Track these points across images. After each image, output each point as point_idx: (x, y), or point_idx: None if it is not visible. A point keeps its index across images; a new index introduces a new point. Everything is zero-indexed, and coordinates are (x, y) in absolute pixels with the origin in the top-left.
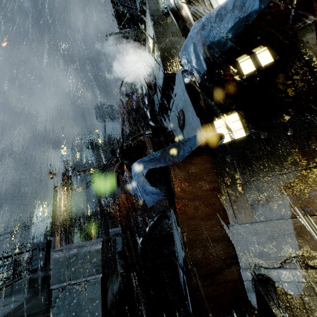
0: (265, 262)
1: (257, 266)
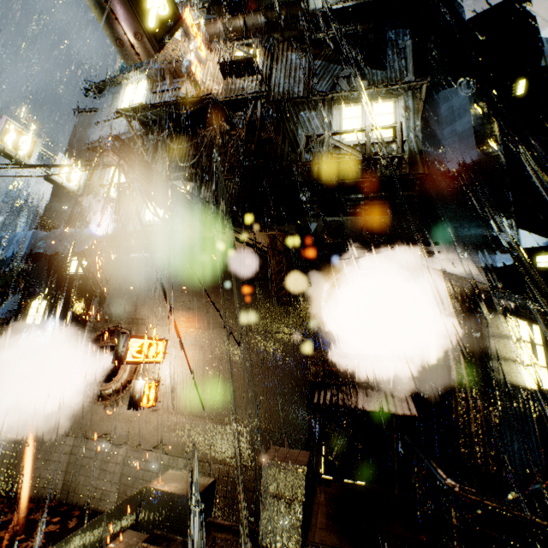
0: None
1: None
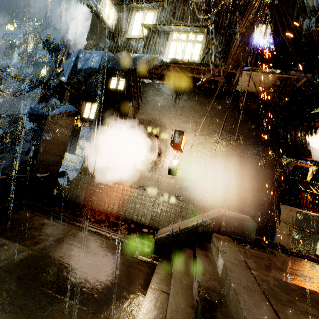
0: (69, 168)
1: (66, 169)
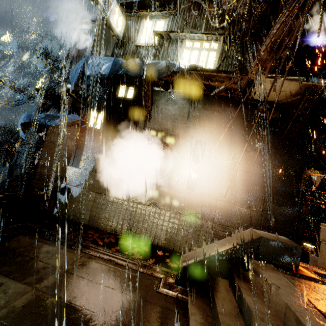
0: (72, 184)
1: (69, 184)
